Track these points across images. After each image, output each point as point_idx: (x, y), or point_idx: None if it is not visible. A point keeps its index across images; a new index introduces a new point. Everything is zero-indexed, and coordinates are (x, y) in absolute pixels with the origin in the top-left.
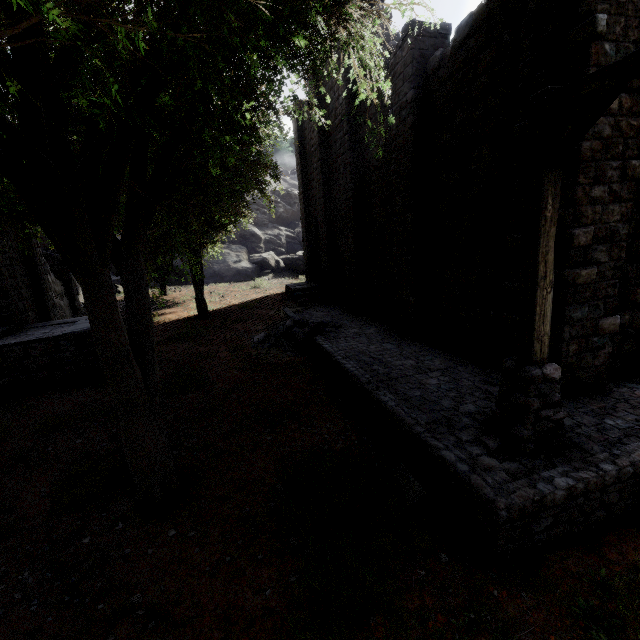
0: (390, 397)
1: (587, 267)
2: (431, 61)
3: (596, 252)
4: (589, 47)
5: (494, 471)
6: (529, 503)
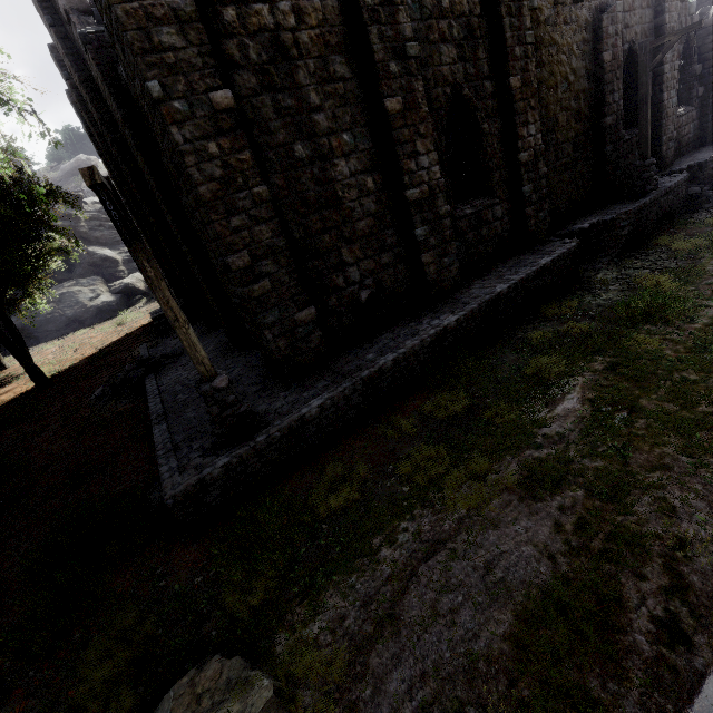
0: (163, 428)
1: (259, 281)
2: (120, 79)
3: (263, 267)
4: (159, 109)
5: (188, 470)
6: (190, 487)
